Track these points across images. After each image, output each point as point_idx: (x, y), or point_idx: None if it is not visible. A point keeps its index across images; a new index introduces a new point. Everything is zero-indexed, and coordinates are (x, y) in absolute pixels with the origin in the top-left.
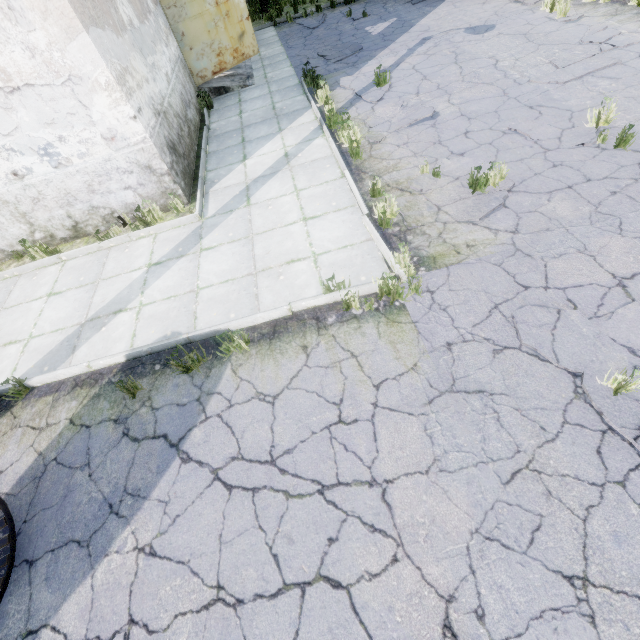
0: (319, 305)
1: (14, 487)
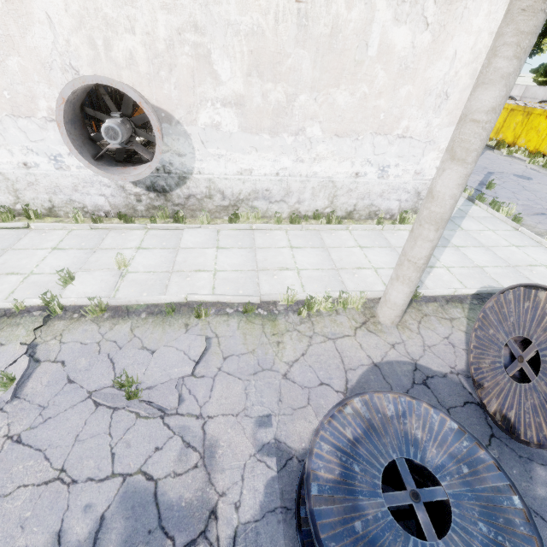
0: None
1: (467, 347)
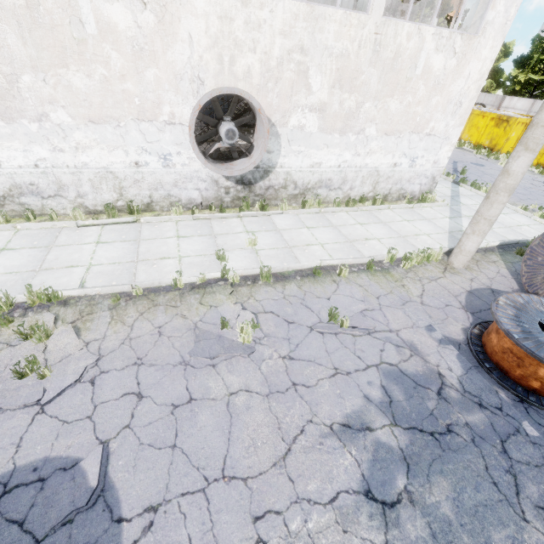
0: None
1: (513, 276)
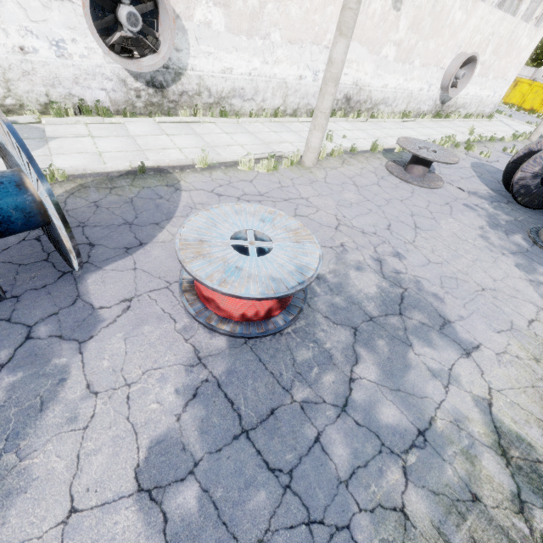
0: None
1: None
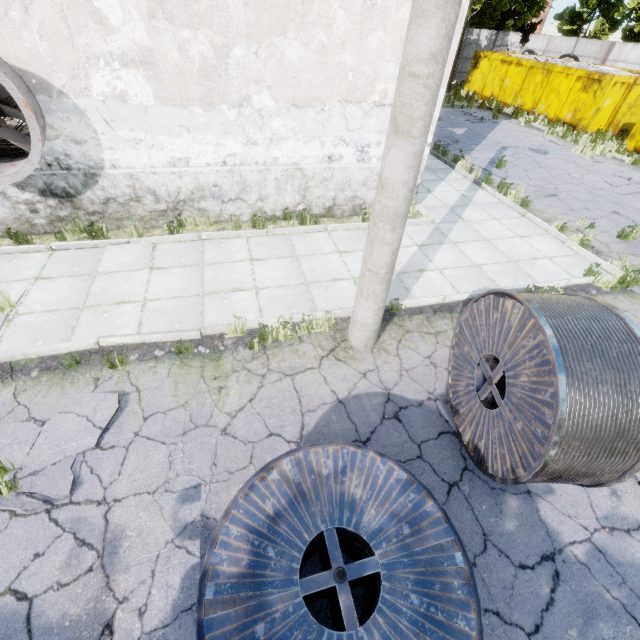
0: (579, 284)
1: None
